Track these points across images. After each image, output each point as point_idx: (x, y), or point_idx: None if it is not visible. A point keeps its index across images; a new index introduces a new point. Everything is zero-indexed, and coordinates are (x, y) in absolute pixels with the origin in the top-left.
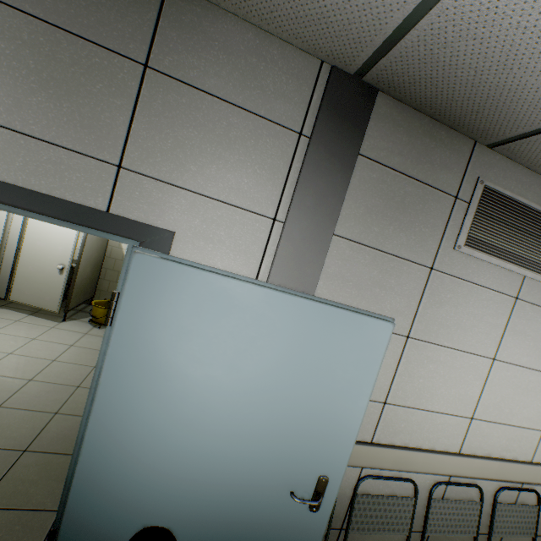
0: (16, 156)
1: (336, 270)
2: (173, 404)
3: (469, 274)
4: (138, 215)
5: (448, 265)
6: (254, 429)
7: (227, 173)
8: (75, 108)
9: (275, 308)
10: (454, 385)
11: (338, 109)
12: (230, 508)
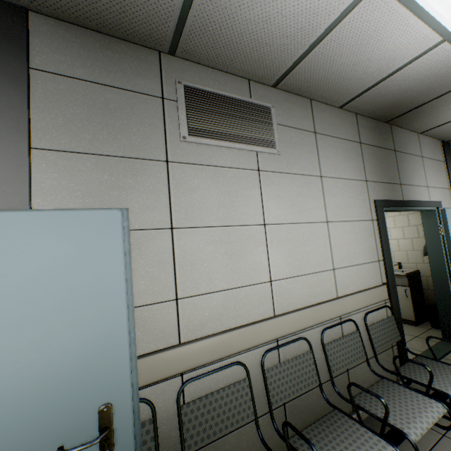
0: None
1: (55, 184)
2: None
3: (207, 159)
4: None
5: (183, 155)
6: None
7: None
8: None
9: None
10: (240, 258)
11: None
12: None
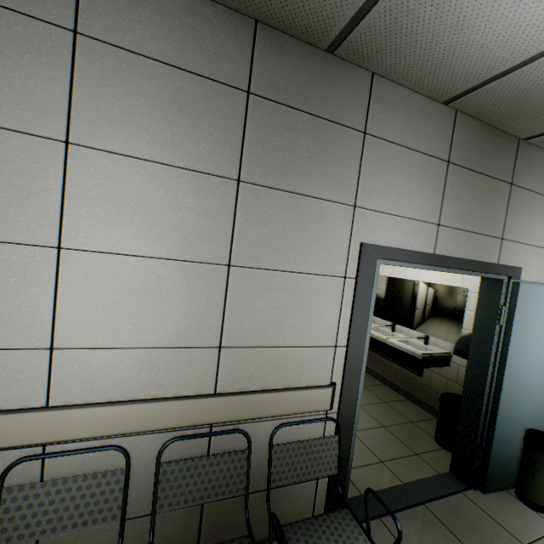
0: (469, 245)
1: None
2: (534, 359)
3: None
4: (506, 262)
5: None
6: None
7: (536, 230)
8: (488, 213)
9: None
10: None
11: None
12: None
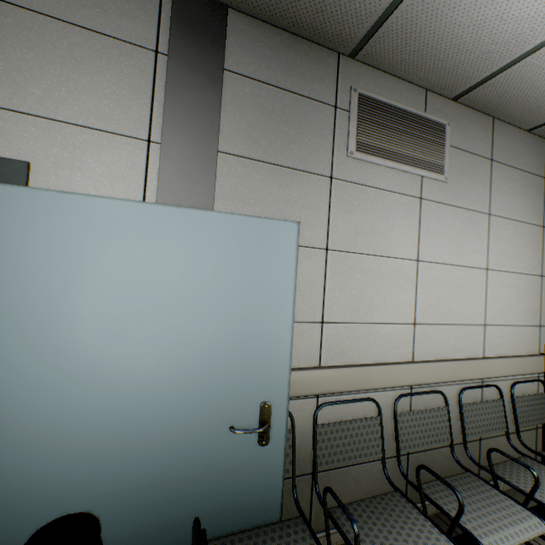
0: None
1: (233, 189)
2: (63, 354)
3: (370, 180)
4: None
5: (347, 172)
6: (172, 365)
7: (81, 96)
8: None
9: (162, 223)
10: (387, 293)
11: (190, 24)
12: (164, 467)
